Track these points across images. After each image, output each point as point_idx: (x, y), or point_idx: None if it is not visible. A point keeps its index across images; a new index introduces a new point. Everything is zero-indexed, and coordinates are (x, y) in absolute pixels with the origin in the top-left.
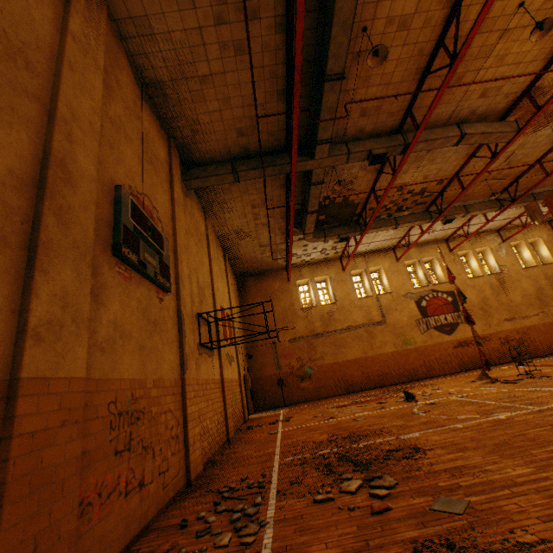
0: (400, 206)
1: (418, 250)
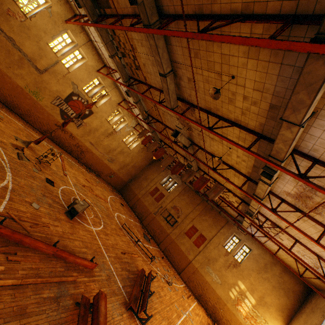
0: (125, 55)
1: (112, 84)
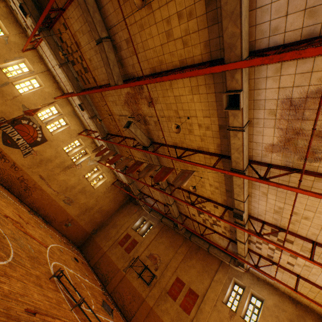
0: (75, 63)
1: (71, 113)
